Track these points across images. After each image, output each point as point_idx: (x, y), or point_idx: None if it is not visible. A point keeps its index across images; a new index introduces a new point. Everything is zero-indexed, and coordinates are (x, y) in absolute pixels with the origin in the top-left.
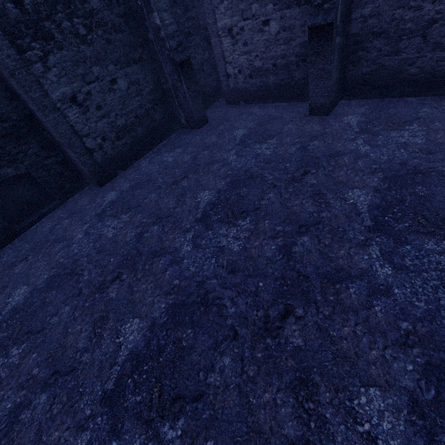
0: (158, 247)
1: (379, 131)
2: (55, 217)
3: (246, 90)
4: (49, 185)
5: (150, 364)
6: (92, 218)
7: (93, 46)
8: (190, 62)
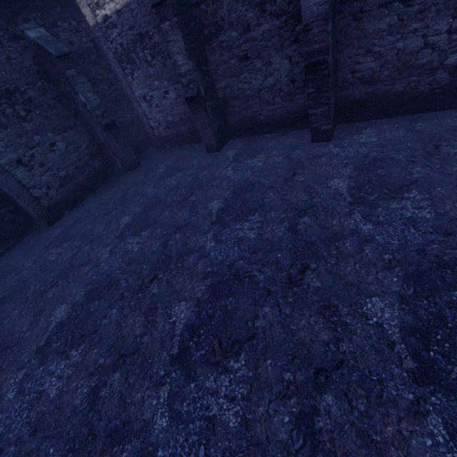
0: (86, 260)
1: (243, 160)
2: (10, 255)
3: (168, 137)
4: (4, 230)
5: (69, 325)
6: (41, 250)
7: (33, 122)
8: (116, 123)
